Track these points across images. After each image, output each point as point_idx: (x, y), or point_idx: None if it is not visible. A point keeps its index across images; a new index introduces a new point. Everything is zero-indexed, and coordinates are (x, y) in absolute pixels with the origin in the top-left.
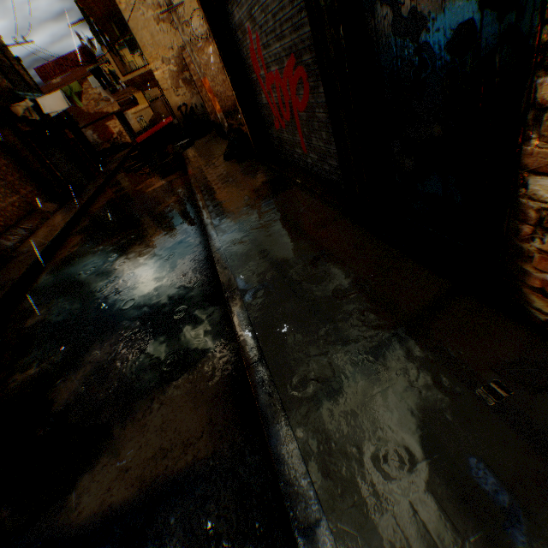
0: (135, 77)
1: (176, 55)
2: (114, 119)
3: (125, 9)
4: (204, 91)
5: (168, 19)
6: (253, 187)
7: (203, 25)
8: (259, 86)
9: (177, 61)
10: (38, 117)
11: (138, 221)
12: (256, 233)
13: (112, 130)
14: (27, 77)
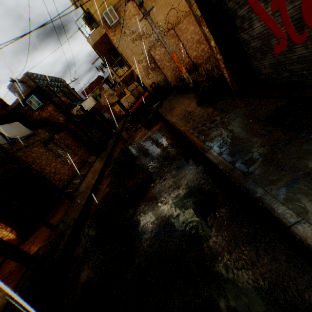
0: (125, 76)
1: (145, 56)
2: (116, 105)
3: (116, 42)
4: (165, 69)
5: (138, 38)
6: (261, 119)
7: None
8: (251, 17)
9: (146, 59)
10: (82, 113)
11: (143, 165)
12: None
13: (116, 110)
14: (77, 95)
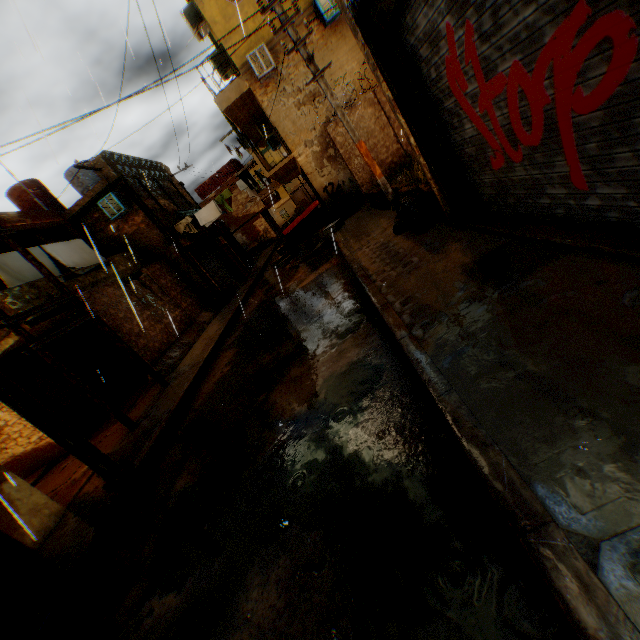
0: (279, 169)
1: (319, 134)
2: (259, 218)
3: (267, 106)
4: (352, 162)
5: (308, 100)
6: (465, 266)
7: (345, 93)
8: (460, 114)
9: (320, 139)
10: (194, 231)
11: (293, 329)
12: (522, 357)
13: (258, 229)
14: (187, 197)
